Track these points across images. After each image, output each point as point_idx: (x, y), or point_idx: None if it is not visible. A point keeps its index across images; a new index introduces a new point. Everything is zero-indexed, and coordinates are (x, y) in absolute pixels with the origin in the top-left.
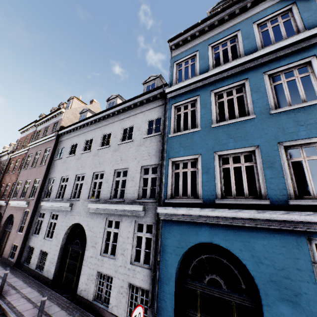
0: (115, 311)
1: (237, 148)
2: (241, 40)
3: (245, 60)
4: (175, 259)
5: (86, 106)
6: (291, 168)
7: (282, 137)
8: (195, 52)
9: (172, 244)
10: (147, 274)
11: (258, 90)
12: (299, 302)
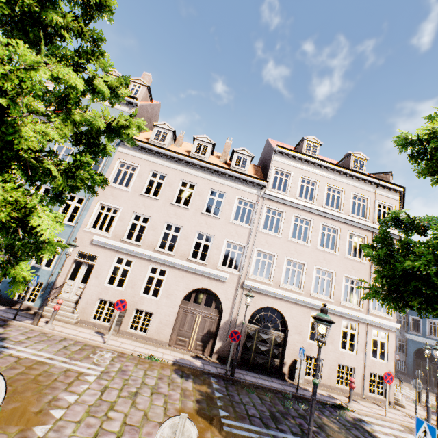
0: None
1: (434, 319)
2: None
3: None
4: (412, 351)
5: None
6: None
7: None
8: None
9: (411, 347)
10: (403, 356)
11: None
12: None
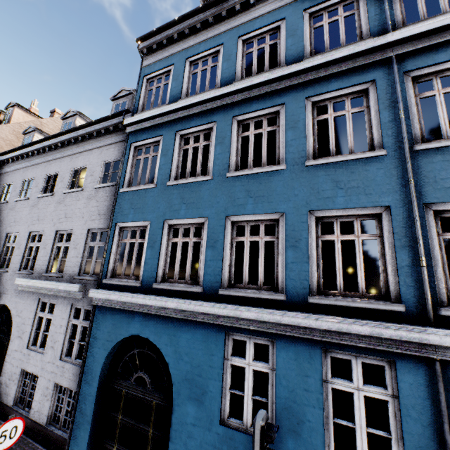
0: (37, 418)
1: (188, 218)
2: (222, 61)
3: (214, 95)
4: (102, 355)
5: (40, 121)
6: (233, 249)
7: (231, 209)
8: (170, 65)
9: (102, 337)
10: (77, 372)
11: (223, 141)
12: (204, 401)
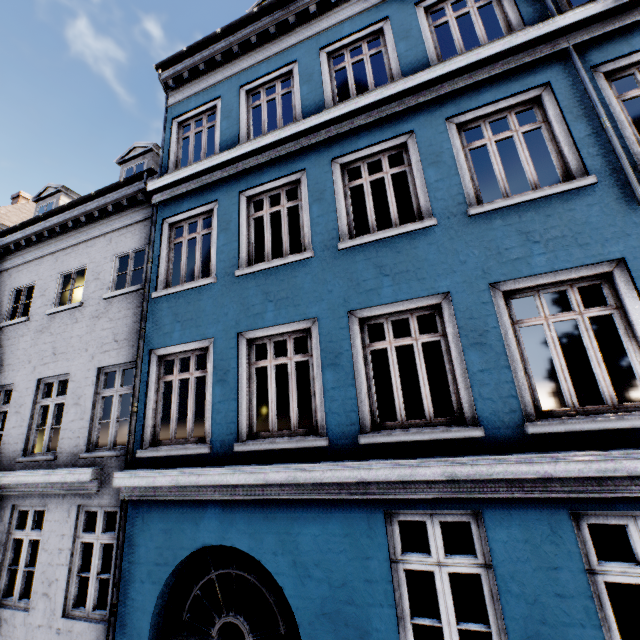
0: None
1: (281, 323)
2: (299, 85)
3: (298, 130)
4: (150, 594)
5: None
6: (370, 365)
7: (355, 300)
8: (215, 99)
9: (147, 559)
10: (99, 636)
11: (322, 196)
12: None
